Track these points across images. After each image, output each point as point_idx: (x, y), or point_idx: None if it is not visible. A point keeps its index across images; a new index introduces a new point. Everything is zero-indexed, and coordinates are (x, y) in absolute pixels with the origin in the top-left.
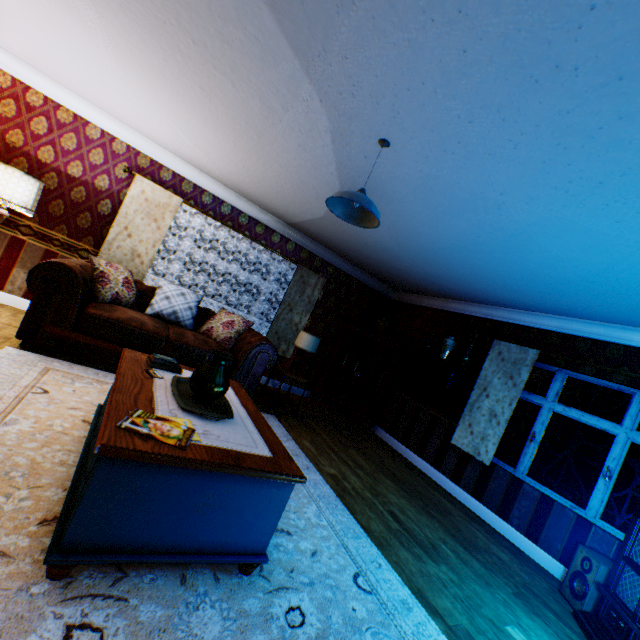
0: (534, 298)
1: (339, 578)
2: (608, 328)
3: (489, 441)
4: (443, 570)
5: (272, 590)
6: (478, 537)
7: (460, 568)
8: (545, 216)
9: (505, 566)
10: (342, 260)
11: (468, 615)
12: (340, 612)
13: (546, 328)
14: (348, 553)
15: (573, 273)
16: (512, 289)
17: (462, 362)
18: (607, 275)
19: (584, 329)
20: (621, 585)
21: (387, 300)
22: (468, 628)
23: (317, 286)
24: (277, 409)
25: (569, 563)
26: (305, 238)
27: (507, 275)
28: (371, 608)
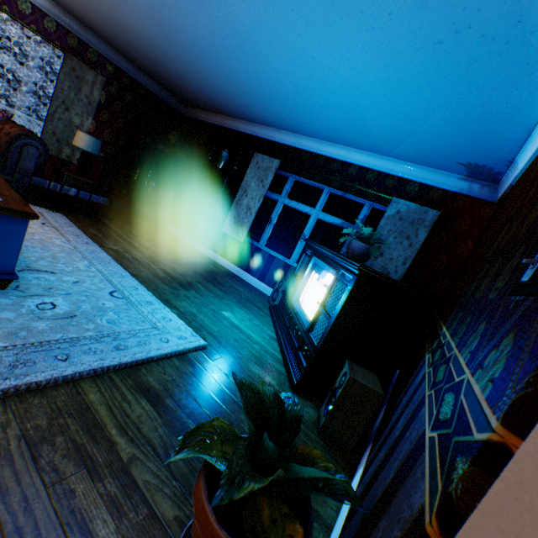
0: (278, 116)
1: (97, 293)
2: (319, 144)
3: (245, 227)
4: (191, 293)
5: (27, 296)
6: (228, 282)
7: (205, 293)
8: (259, 20)
9: (239, 293)
10: (123, 59)
11: (198, 308)
12: (92, 305)
13: (287, 144)
14: (111, 284)
15: (291, 89)
16: (263, 105)
17: (232, 171)
18: (308, 92)
19: (308, 145)
20: (291, 288)
21: (179, 115)
22: (195, 312)
23: (96, 85)
24: (65, 208)
25: (274, 286)
26: (69, 17)
27: (256, 89)
28: (120, 304)
